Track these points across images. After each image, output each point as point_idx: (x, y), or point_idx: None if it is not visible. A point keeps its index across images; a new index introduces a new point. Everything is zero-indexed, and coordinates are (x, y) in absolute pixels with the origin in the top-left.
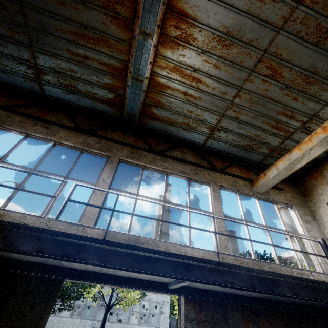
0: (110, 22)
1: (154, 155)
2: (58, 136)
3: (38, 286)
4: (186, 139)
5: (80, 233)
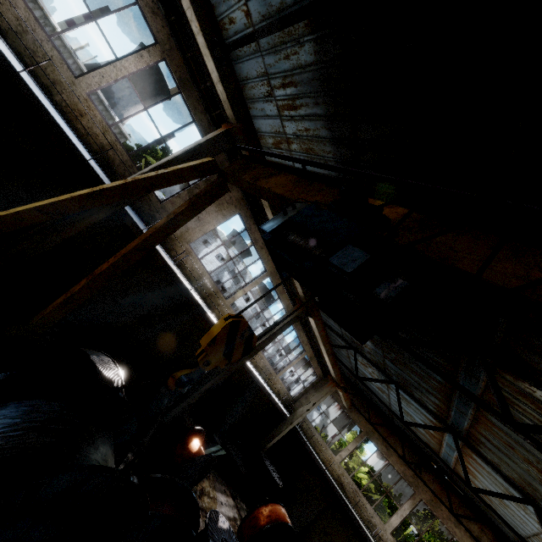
0: (428, 436)
1: (450, 514)
2: (391, 459)
3: (364, 538)
4: (494, 521)
5: (383, 531)
